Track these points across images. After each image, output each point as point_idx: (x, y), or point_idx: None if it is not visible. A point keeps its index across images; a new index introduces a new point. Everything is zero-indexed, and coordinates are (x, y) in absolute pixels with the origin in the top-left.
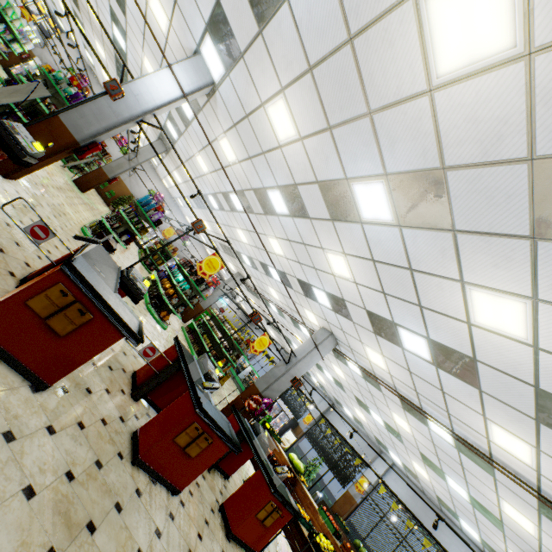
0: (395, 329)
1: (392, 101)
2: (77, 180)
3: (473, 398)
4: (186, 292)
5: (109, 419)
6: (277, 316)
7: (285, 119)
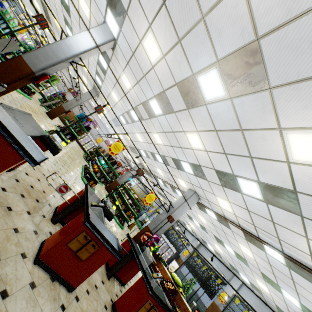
0: (235, 179)
1: (217, 0)
2: (48, 112)
3: (296, 224)
4: (105, 169)
5: (22, 230)
6: (163, 187)
7: (153, 46)
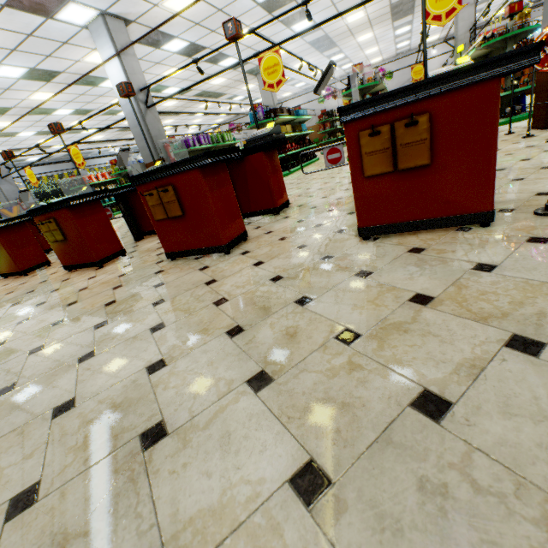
0: None
1: None
2: None
3: None
4: None
5: None
6: None
7: None
